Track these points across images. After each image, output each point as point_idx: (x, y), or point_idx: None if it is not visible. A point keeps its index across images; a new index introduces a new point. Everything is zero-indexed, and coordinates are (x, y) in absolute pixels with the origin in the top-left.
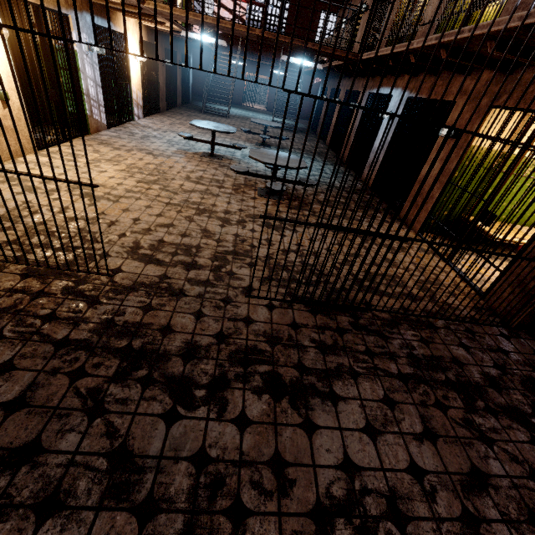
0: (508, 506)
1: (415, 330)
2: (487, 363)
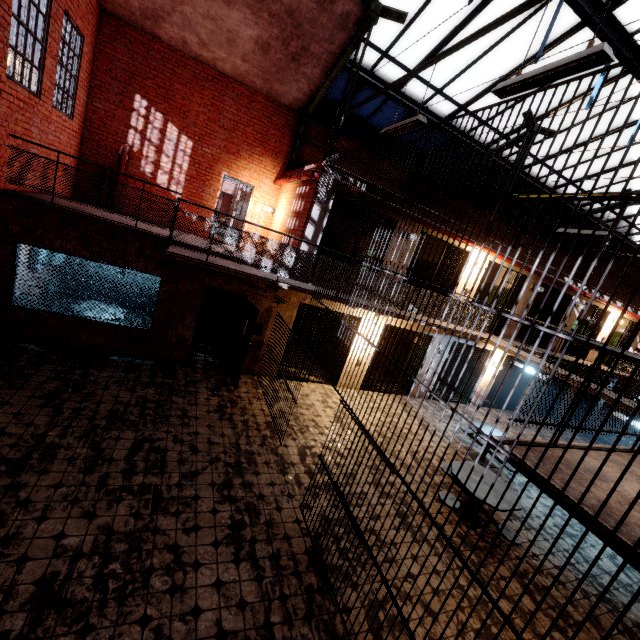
0: None
1: None
2: None
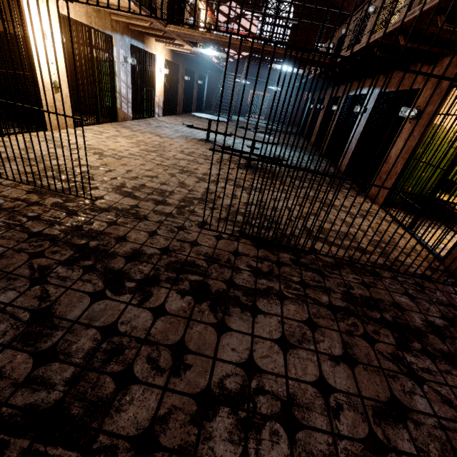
0: (429, 444)
1: (357, 275)
2: (434, 313)
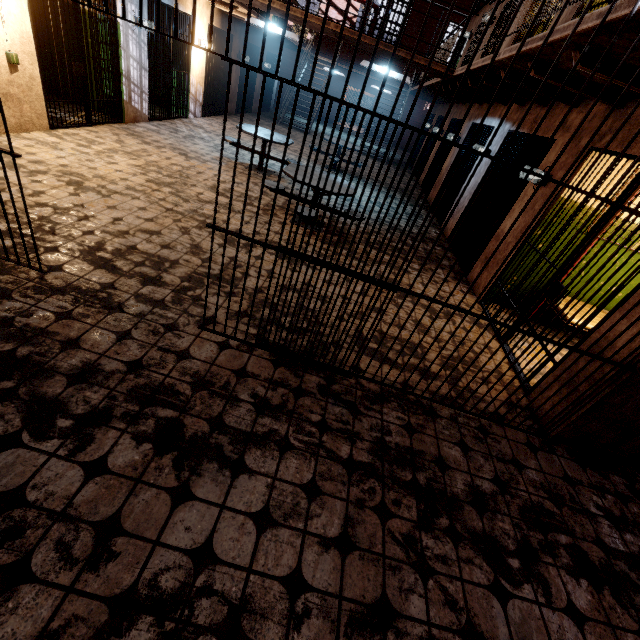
0: None
1: (404, 412)
2: (485, 474)
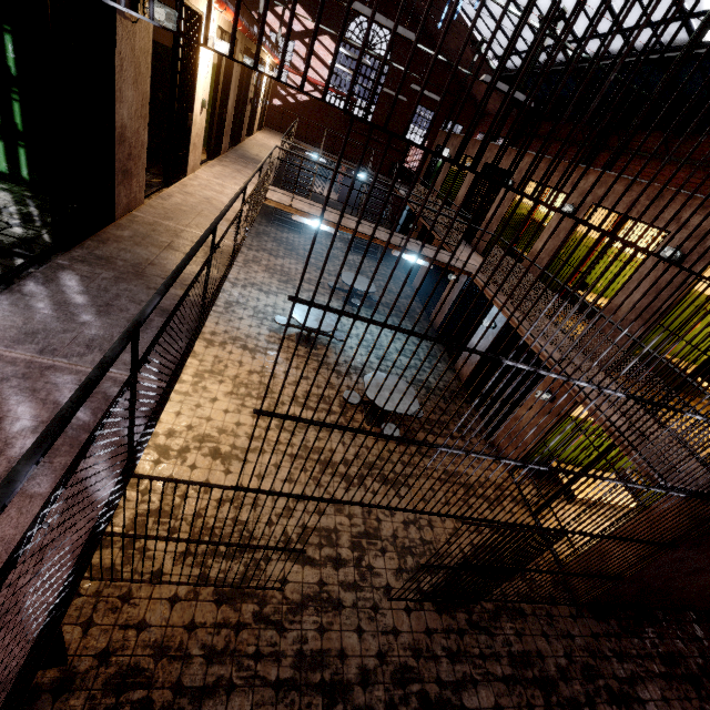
0: None
1: (511, 621)
2: (560, 652)
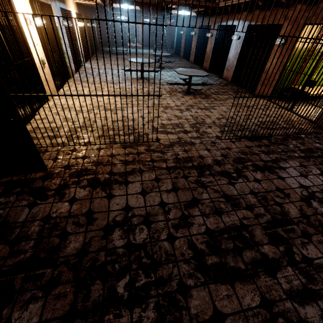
0: None
1: (295, 140)
2: None
